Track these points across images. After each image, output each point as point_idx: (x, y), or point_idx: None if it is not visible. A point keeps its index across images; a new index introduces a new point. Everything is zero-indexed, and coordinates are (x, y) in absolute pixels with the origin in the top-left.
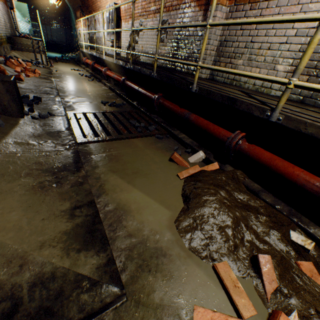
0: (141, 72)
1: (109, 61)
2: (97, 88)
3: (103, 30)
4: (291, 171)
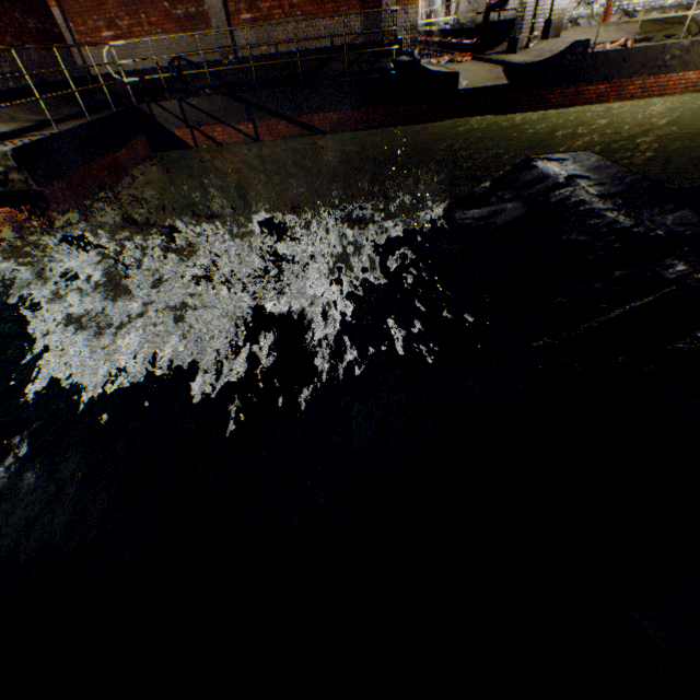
0: (446, 30)
1: (435, 31)
2: None
3: (433, 8)
4: (466, 42)
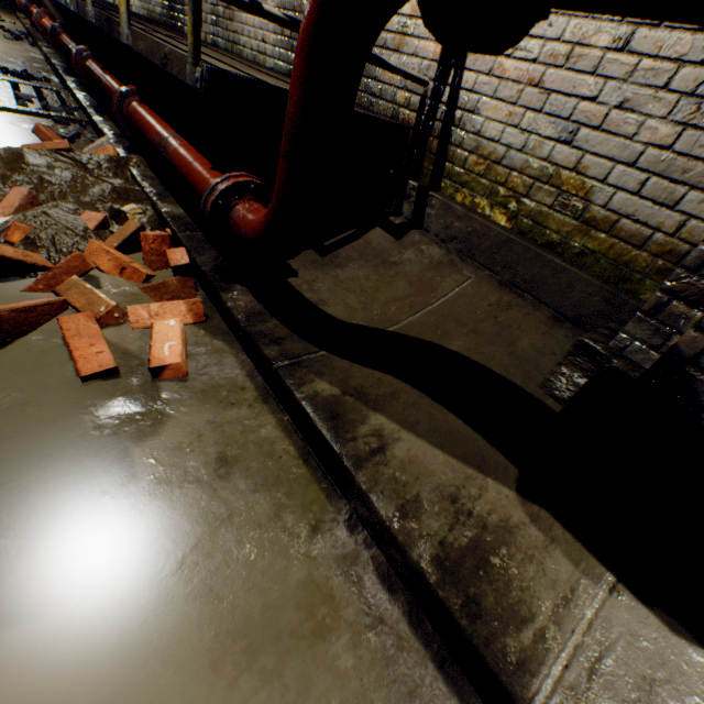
0: (62, 2)
1: None
2: (14, 51)
3: None
4: (152, 127)
